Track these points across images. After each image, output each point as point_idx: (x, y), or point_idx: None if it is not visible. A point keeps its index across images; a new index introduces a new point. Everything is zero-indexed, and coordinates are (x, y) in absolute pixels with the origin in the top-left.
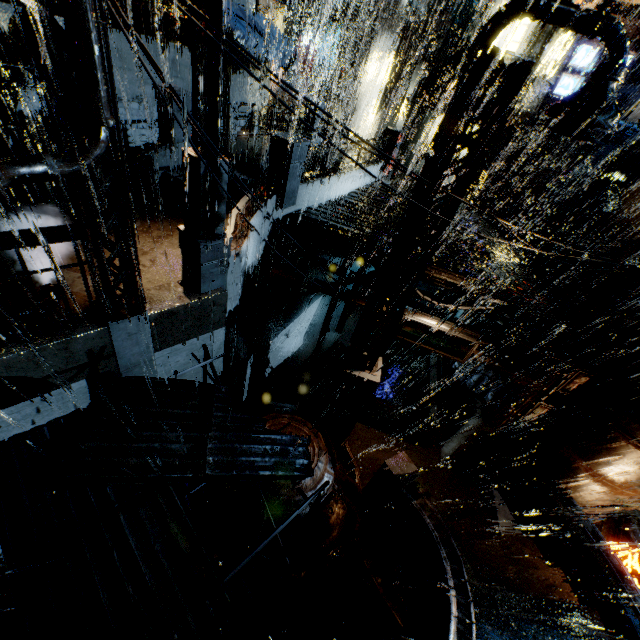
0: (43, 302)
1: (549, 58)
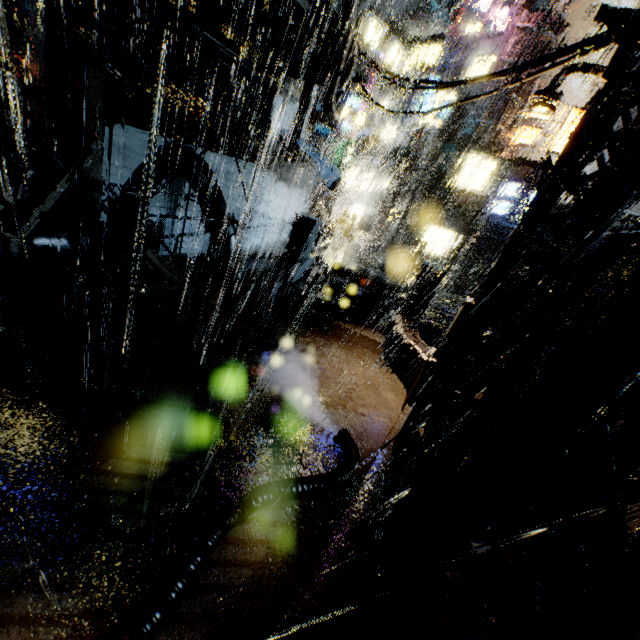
0: (357, 451)
1: (499, 191)
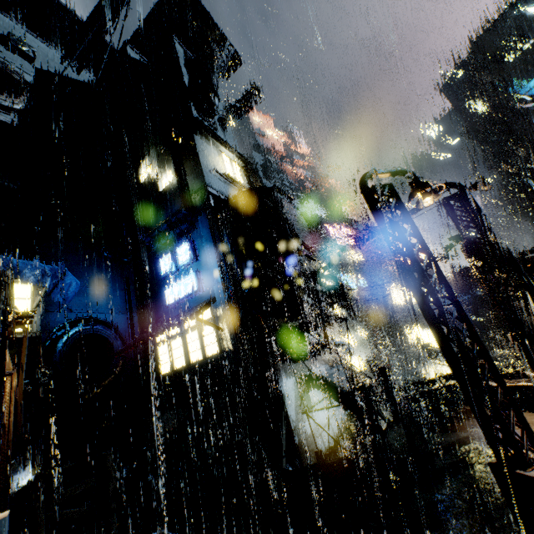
0: None
1: None
